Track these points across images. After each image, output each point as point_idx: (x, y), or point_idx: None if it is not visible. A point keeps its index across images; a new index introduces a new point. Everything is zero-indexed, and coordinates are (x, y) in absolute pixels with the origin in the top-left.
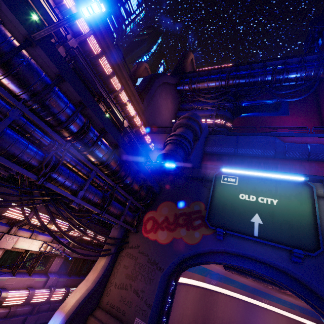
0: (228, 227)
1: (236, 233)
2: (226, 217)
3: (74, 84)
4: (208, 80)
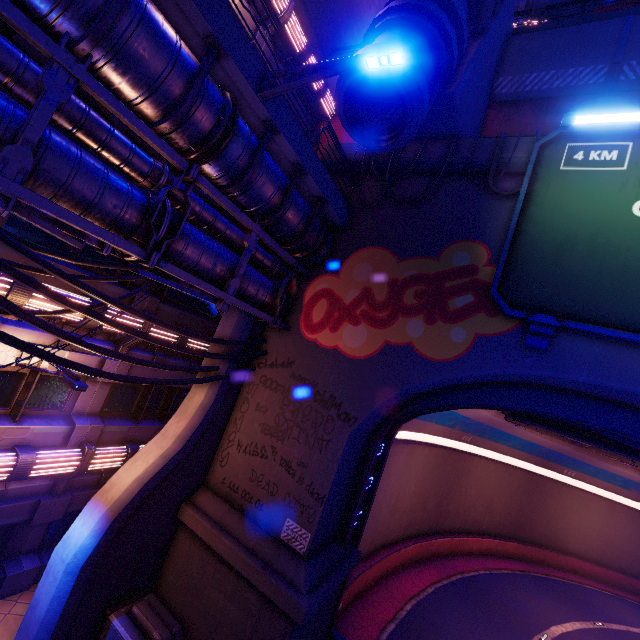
0: (575, 311)
1: (605, 327)
2: (570, 281)
3: None
4: None
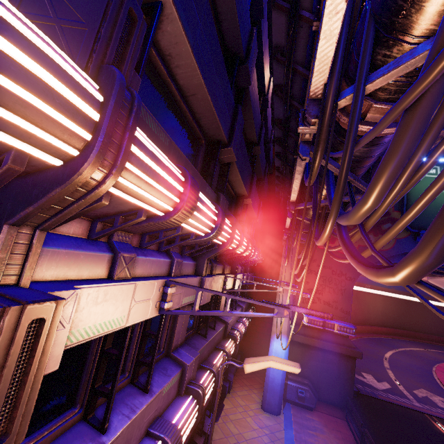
0: None
1: None
2: (429, 218)
3: None
4: None
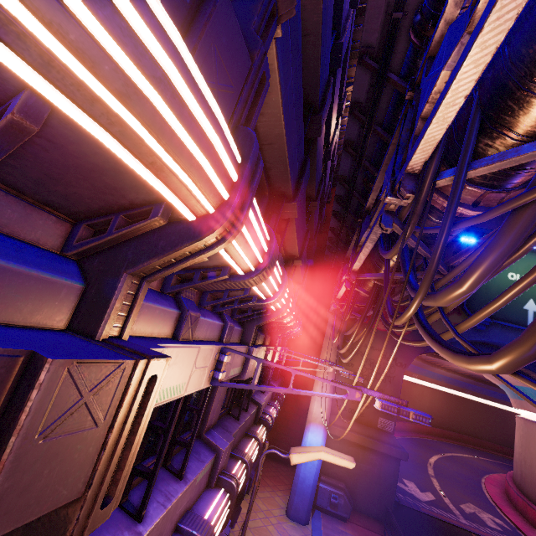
0: (495, 315)
1: (506, 322)
2: None
3: None
4: None
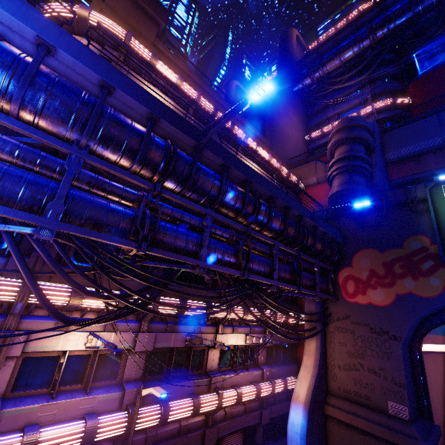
0: None
1: None
2: None
3: (237, 166)
4: (339, 53)
